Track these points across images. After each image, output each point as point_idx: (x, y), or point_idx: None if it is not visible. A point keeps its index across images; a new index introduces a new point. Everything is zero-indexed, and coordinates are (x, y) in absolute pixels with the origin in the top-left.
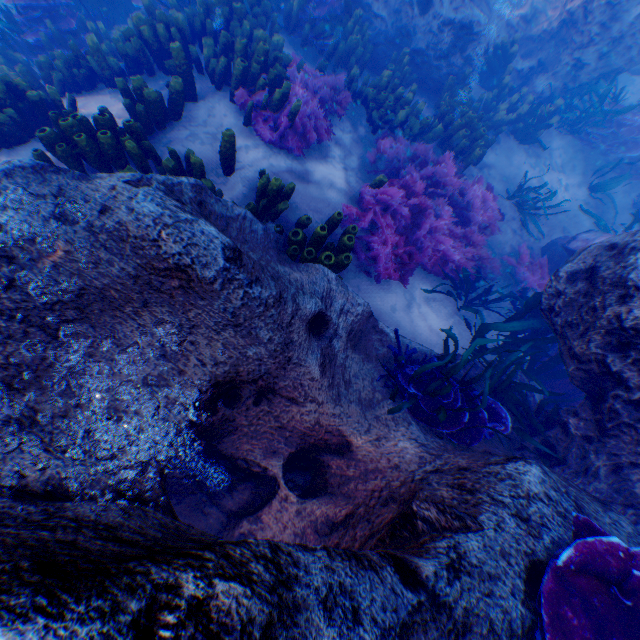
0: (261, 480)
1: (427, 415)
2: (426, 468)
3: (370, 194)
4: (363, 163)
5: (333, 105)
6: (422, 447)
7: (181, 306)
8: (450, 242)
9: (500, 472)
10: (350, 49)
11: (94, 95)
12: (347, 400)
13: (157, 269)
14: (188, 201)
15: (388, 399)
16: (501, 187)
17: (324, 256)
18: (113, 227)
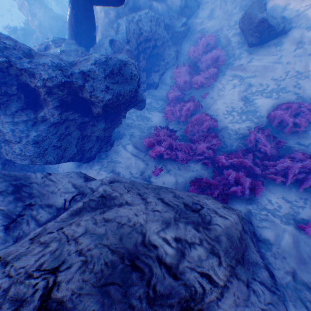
0: None
1: None
2: None
3: None
4: None
5: None
6: None
7: None
8: None
9: None
10: None
11: None
12: None
13: None
14: None
15: None
16: None
17: None
18: None
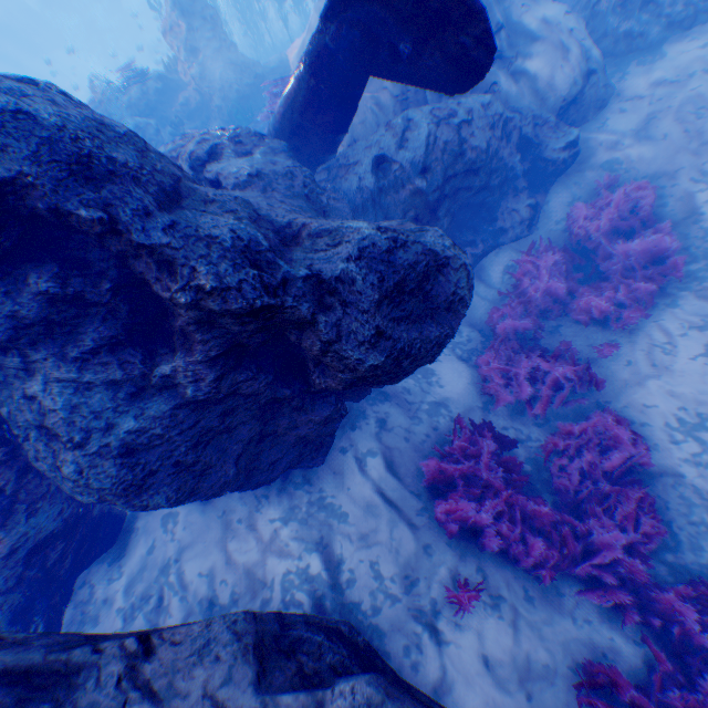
0: None
1: None
2: None
3: None
4: None
5: None
6: None
7: None
8: None
9: None
10: None
11: None
12: None
13: None
14: None
15: None
16: None
17: None
18: None
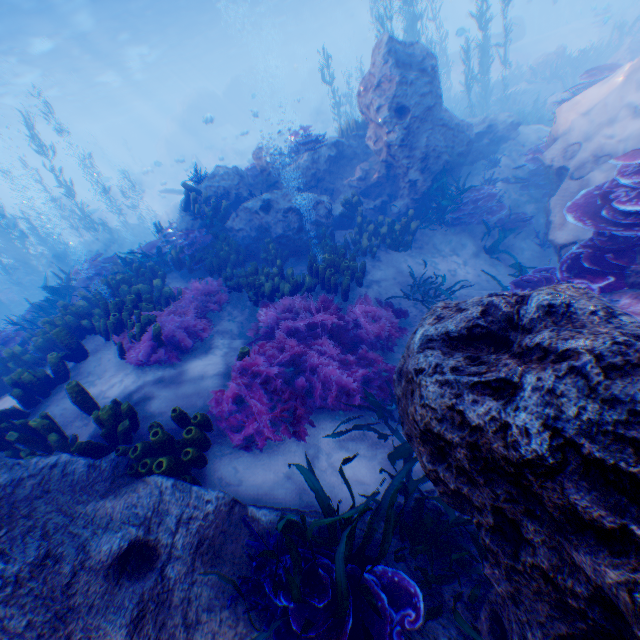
0: None
1: (303, 638)
2: None
3: (239, 366)
4: (248, 336)
5: (210, 305)
6: None
7: None
8: (336, 372)
9: None
10: (225, 259)
11: None
12: None
13: None
14: None
15: (254, 628)
16: (398, 291)
17: (156, 464)
18: None
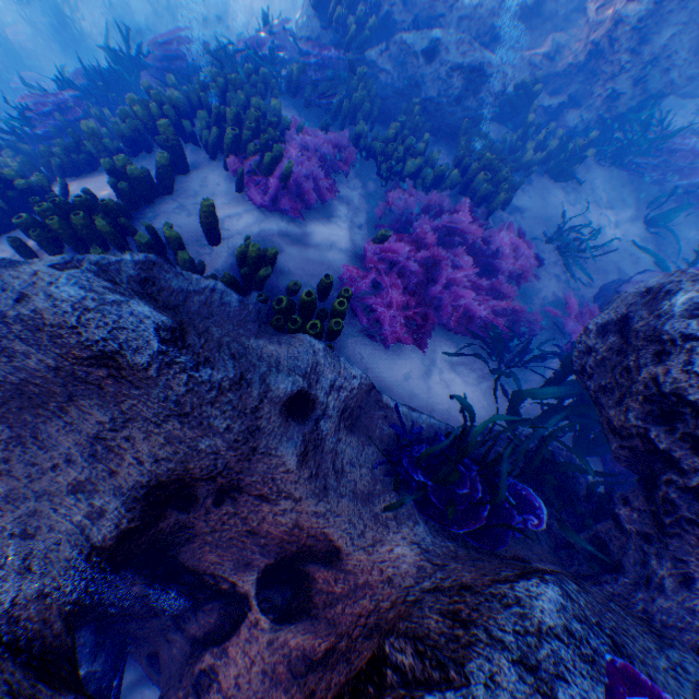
0: (232, 599)
1: (439, 509)
2: (424, 584)
3: (374, 251)
4: (372, 218)
5: (336, 162)
6: (424, 554)
7: (113, 397)
8: (472, 296)
9: (507, 594)
10: (356, 105)
11: (93, 177)
12: (337, 494)
13: (80, 358)
14: (126, 280)
15: (391, 490)
16: (537, 230)
17: (309, 325)
18: (28, 316)
